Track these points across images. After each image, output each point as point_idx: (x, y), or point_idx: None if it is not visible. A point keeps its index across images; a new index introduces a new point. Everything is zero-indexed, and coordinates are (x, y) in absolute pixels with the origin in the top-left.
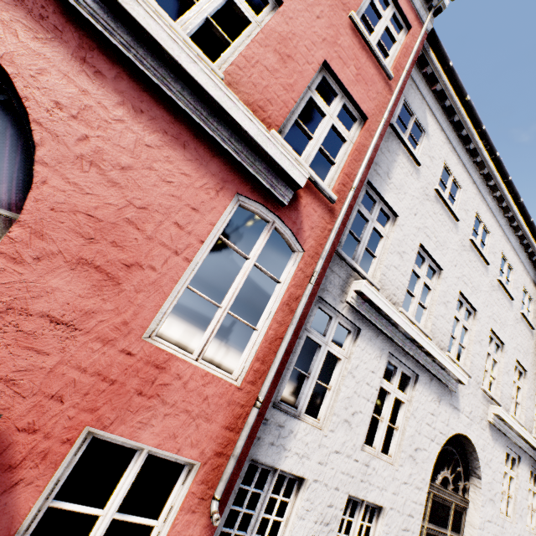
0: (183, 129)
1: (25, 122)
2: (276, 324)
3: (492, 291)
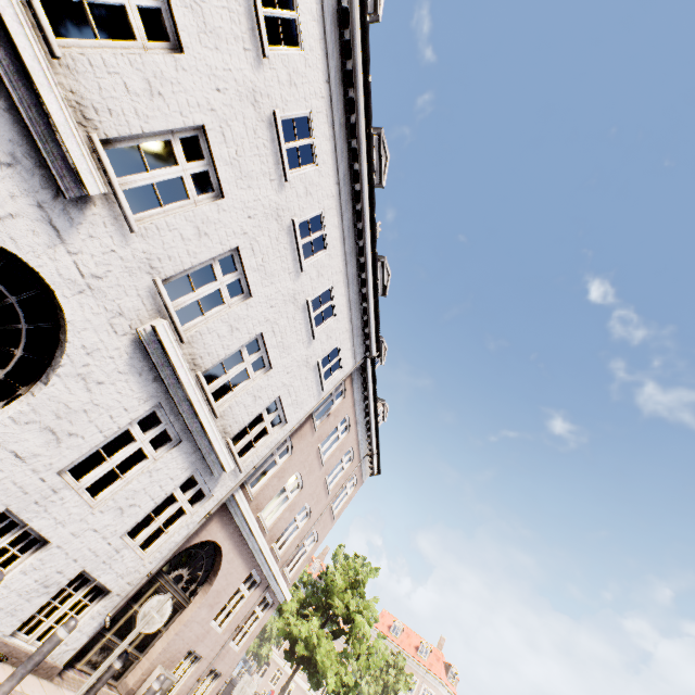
0: None
1: None
2: None
3: (275, 219)
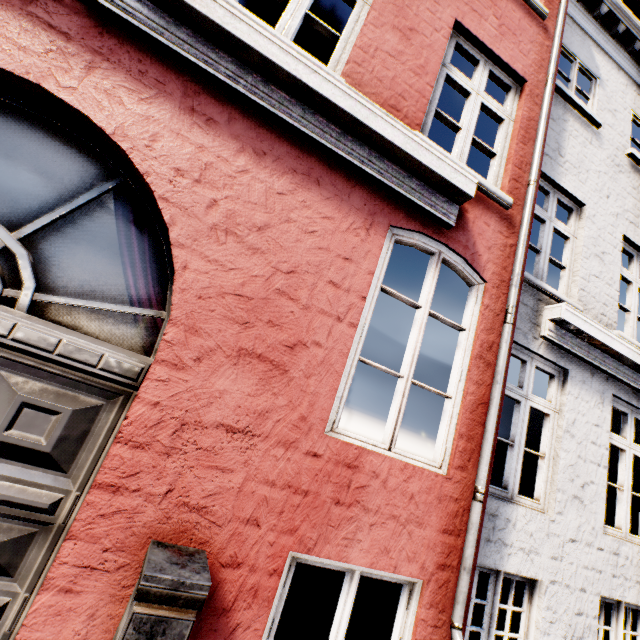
0: (313, 161)
1: (146, 203)
2: (473, 386)
3: None
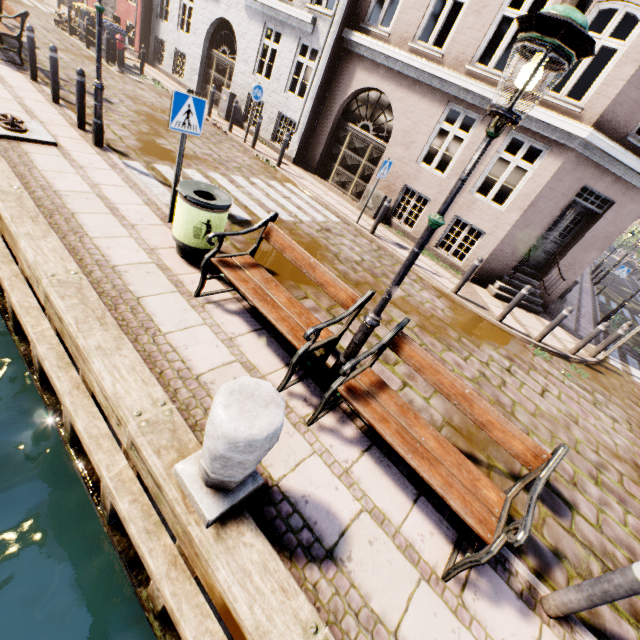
0: None
1: None
2: None
3: None
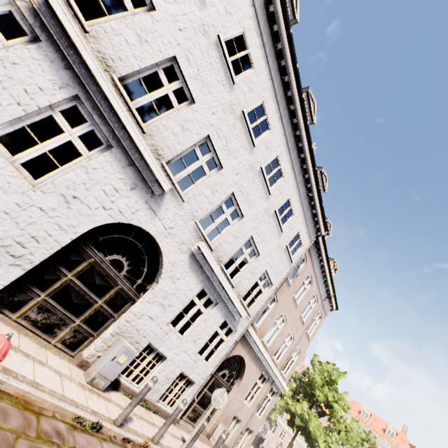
0: None
1: None
2: None
3: (250, 170)
